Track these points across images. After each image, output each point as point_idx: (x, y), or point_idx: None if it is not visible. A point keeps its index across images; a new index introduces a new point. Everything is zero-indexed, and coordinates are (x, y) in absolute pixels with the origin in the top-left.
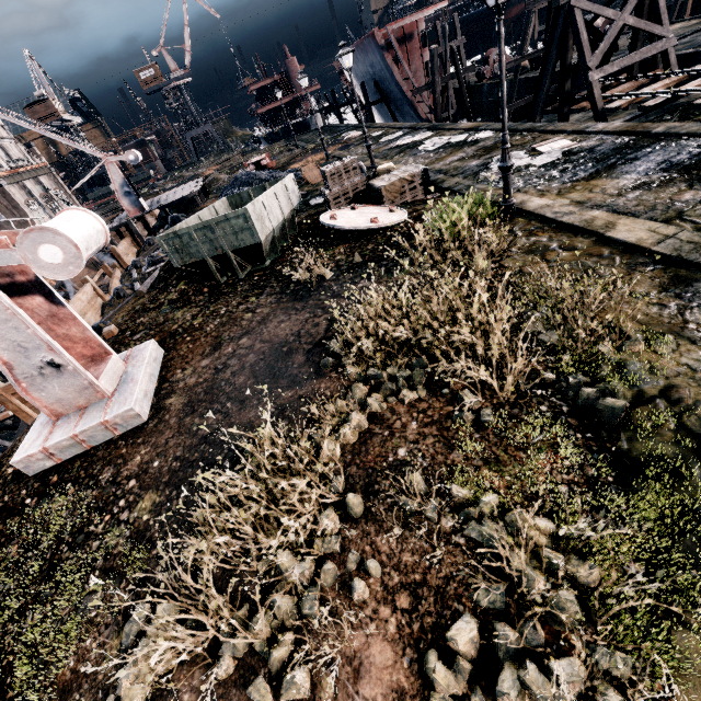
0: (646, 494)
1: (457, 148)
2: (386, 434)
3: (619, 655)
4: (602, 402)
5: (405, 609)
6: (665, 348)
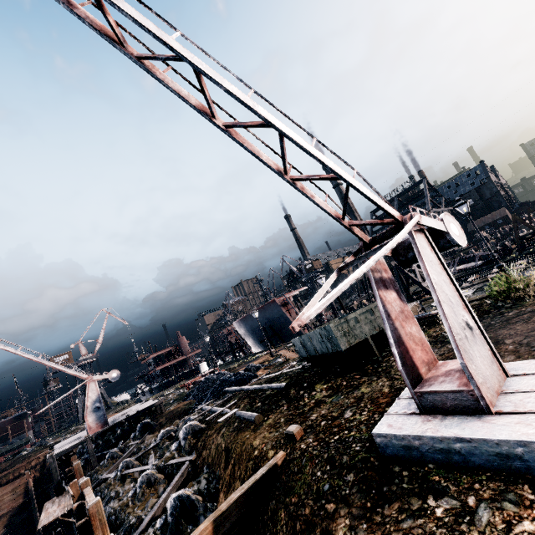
0: None
1: None
2: None
3: None
4: None
5: None
6: None
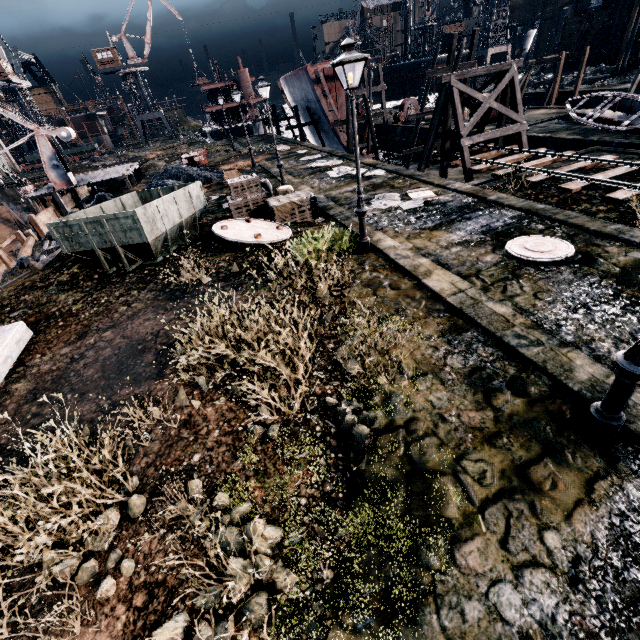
0: (361, 510)
1: (354, 180)
2: (191, 439)
3: None
4: (356, 428)
5: (138, 607)
6: (423, 386)
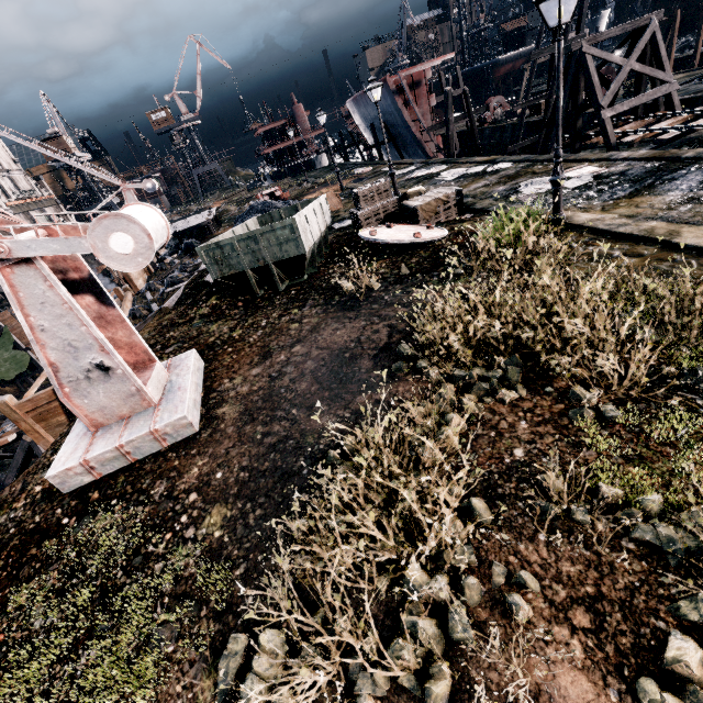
0: None
1: (478, 177)
2: (492, 435)
3: None
4: None
5: (587, 628)
6: None
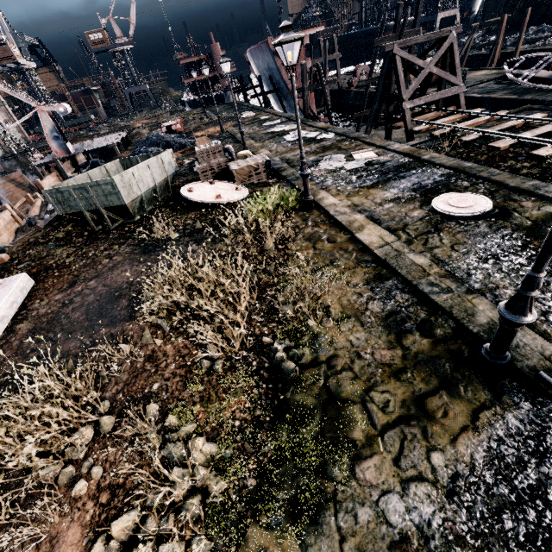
0: (283, 431)
1: (307, 143)
2: (152, 371)
3: (203, 542)
4: (284, 364)
5: (103, 504)
6: (345, 327)
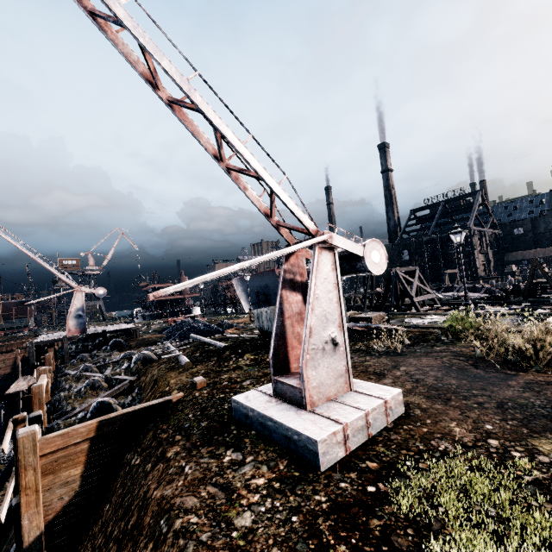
0: None
1: None
2: None
3: None
4: None
5: None
6: None
